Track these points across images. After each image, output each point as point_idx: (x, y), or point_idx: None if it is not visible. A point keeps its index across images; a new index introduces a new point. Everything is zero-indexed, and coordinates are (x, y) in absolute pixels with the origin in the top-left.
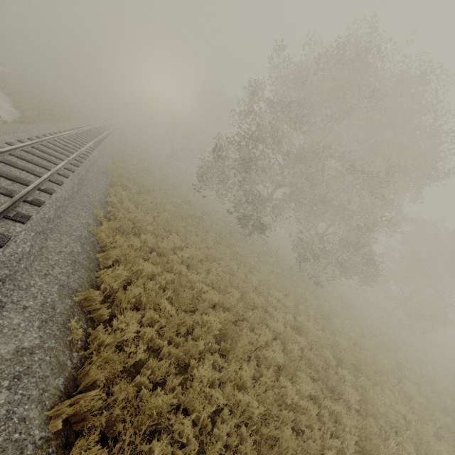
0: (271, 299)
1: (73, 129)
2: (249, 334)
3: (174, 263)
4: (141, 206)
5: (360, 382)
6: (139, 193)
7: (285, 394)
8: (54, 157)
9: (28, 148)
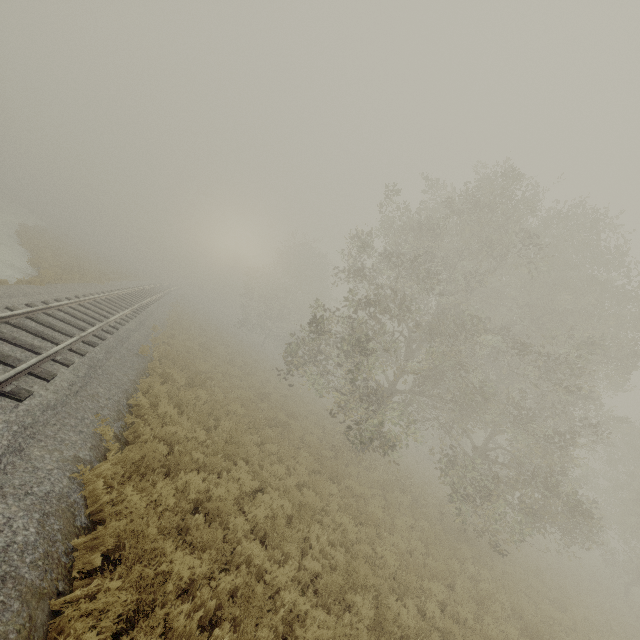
0: (430, 610)
1: (107, 292)
2: None
3: (238, 534)
4: (189, 409)
5: None
6: (189, 384)
7: None
8: (58, 332)
9: (16, 320)
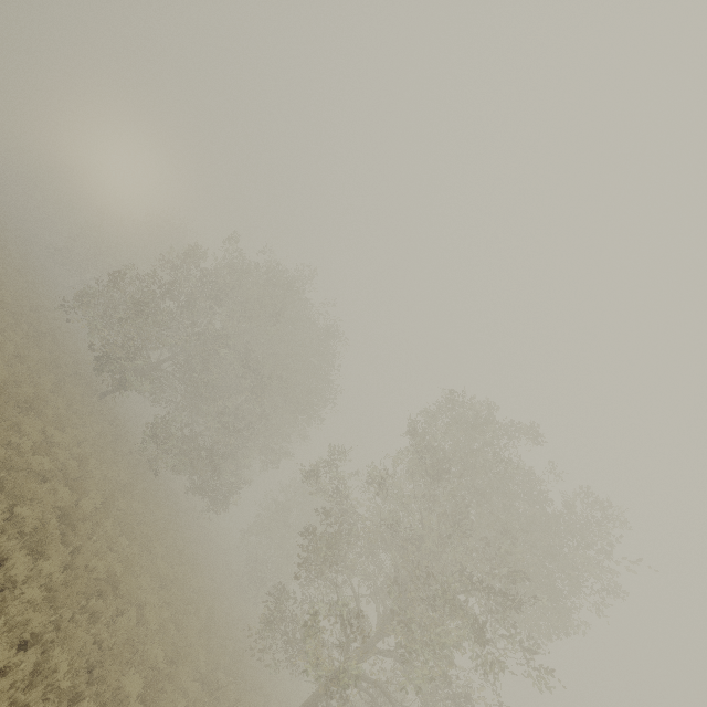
0: (69, 430)
1: None
2: (18, 416)
3: None
4: None
5: (107, 512)
6: None
7: (20, 451)
8: None
9: None
